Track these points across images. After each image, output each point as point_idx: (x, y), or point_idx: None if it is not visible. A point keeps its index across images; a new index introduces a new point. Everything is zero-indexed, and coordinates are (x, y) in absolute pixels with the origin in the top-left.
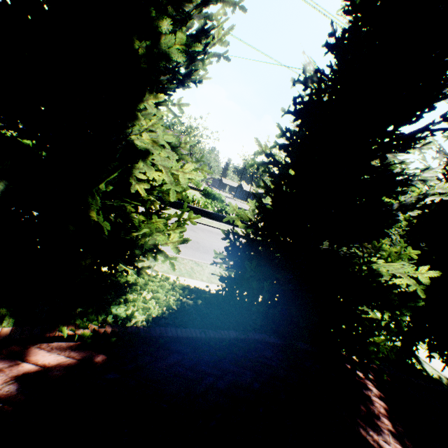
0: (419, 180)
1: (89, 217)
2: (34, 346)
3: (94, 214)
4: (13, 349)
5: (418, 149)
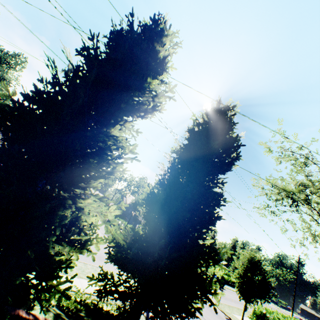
0: (114, 139)
1: None
2: None
3: None
4: None
5: (124, 126)
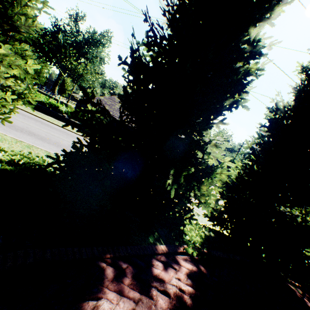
0: None
1: (199, 188)
2: (177, 257)
3: (204, 188)
4: (172, 258)
5: None
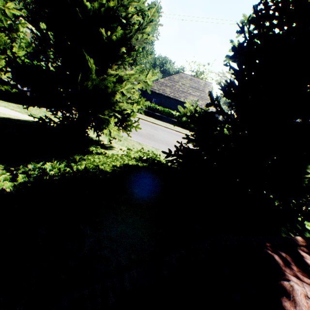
0: None
1: None
2: None
3: None
4: None
5: None
